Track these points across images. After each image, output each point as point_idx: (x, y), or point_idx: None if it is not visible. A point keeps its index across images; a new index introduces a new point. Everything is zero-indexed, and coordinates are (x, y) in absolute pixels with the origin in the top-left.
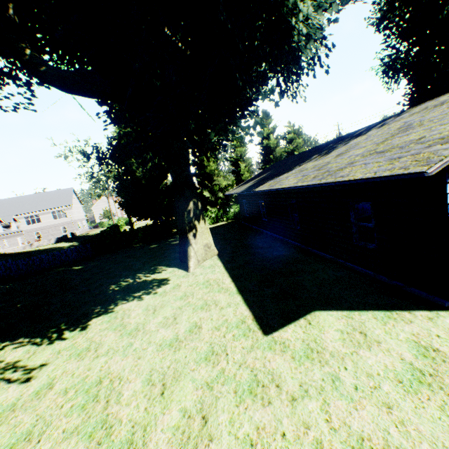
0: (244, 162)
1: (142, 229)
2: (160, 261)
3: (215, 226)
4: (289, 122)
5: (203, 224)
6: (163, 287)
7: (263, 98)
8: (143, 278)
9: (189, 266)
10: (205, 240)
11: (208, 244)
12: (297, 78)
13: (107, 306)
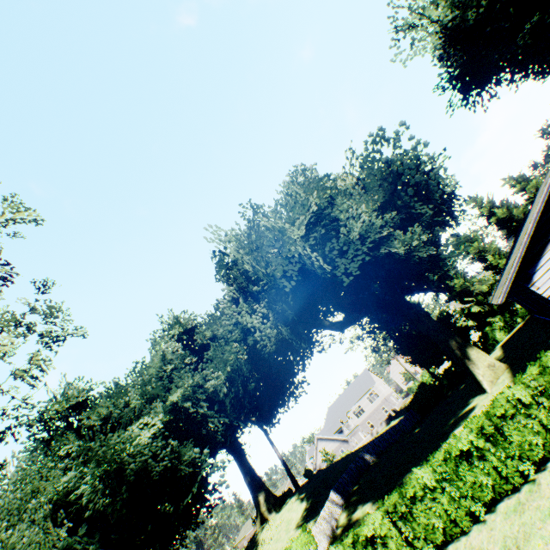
0: (488, 252)
1: (442, 376)
2: (468, 396)
3: (510, 335)
4: (501, 179)
5: (471, 351)
6: (473, 411)
7: (443, 231)
8: (460, 413)
9: (484, 389)
10: (483, 362)
11: (490, 364)
12: (452, 211)
13: (445, 437)
